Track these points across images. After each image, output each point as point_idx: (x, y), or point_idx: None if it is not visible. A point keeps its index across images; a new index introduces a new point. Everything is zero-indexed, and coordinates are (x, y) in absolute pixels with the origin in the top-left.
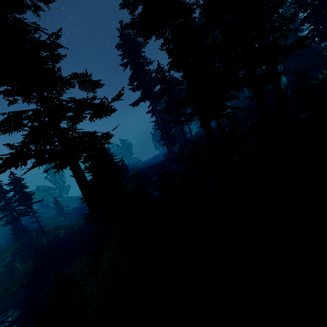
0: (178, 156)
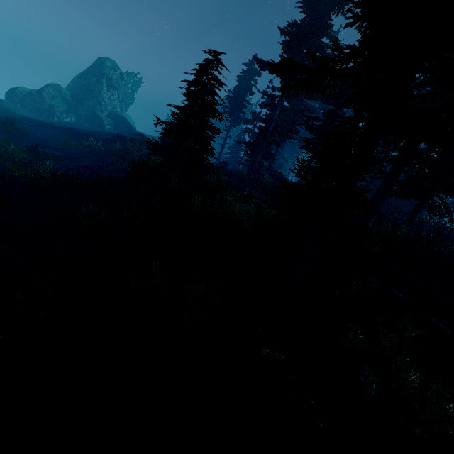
0: (268, 187)
